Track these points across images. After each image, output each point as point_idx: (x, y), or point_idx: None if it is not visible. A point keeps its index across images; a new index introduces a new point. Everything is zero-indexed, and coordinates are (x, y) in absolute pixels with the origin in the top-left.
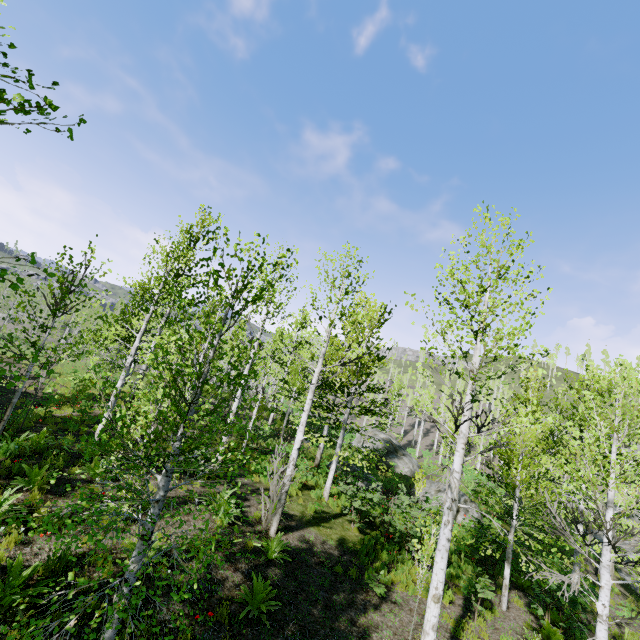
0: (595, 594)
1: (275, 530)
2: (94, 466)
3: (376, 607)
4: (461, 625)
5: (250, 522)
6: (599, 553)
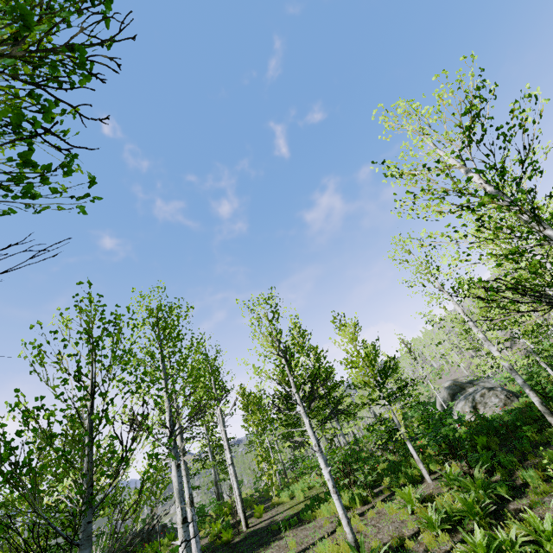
0: None
1: (244, 525)
2: (156, 544)
3: (282, 538)
4: (338, 516)
5: (237, 529)
6: None
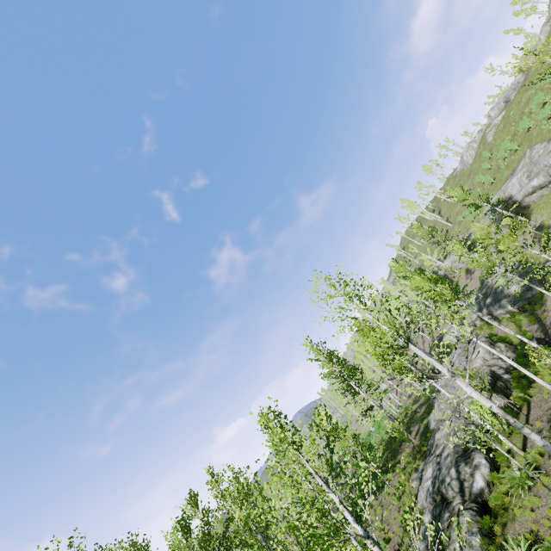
0: (386, 483)
1: None
2: None
3: None
4: None
5: None
6: (430, 403)
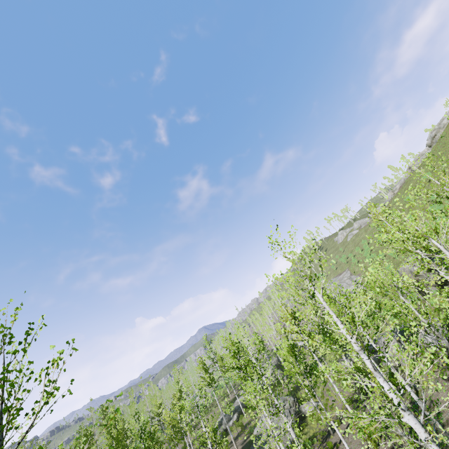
0: (212, 411)
1: None
2: None
3: None
4: None
5: None
6: None
